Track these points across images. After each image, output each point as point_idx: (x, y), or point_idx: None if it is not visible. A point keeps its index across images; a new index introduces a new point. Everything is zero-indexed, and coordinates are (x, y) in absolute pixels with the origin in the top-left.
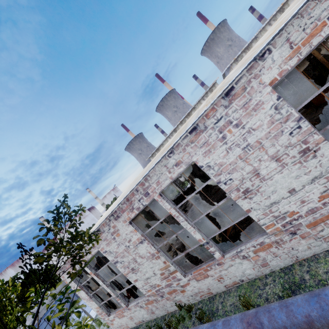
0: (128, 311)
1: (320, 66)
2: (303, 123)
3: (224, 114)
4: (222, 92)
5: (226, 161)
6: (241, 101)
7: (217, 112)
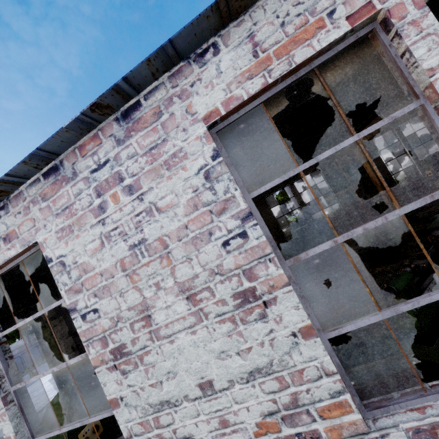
0: None
1: (374, 189)
2: (252, 228)
3: (112, 156)
4: (99, 97)
5: (96, 263)
6: (148, 138)
7: (102, 147)
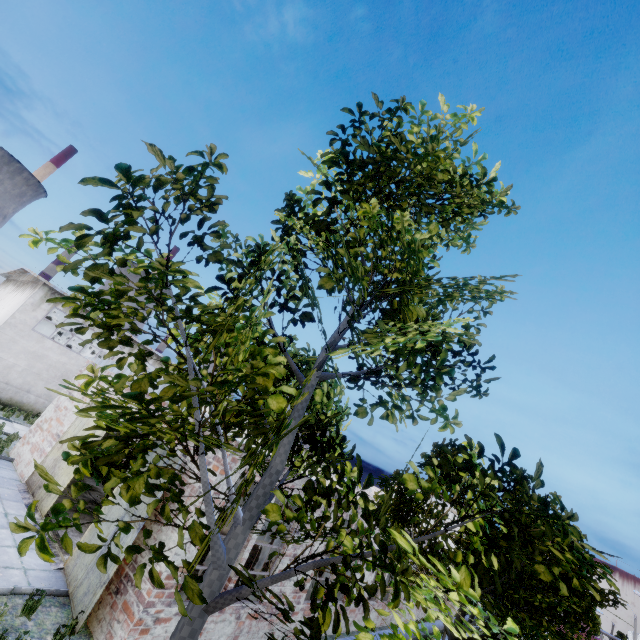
0: (215, 615)
1: None
2: None
3: None
4: None
5: None
6: None
7: None
